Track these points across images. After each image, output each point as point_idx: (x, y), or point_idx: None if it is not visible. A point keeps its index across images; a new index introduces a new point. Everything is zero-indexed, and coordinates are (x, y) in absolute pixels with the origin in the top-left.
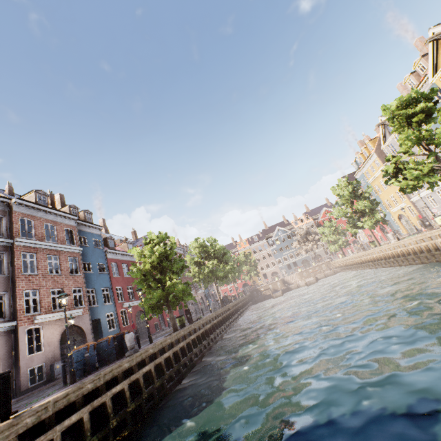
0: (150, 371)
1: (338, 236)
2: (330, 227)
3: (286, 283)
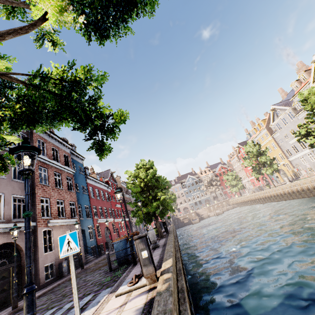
0: None
1: (238, 181)
2: (232, 175)
3: (198, 214)
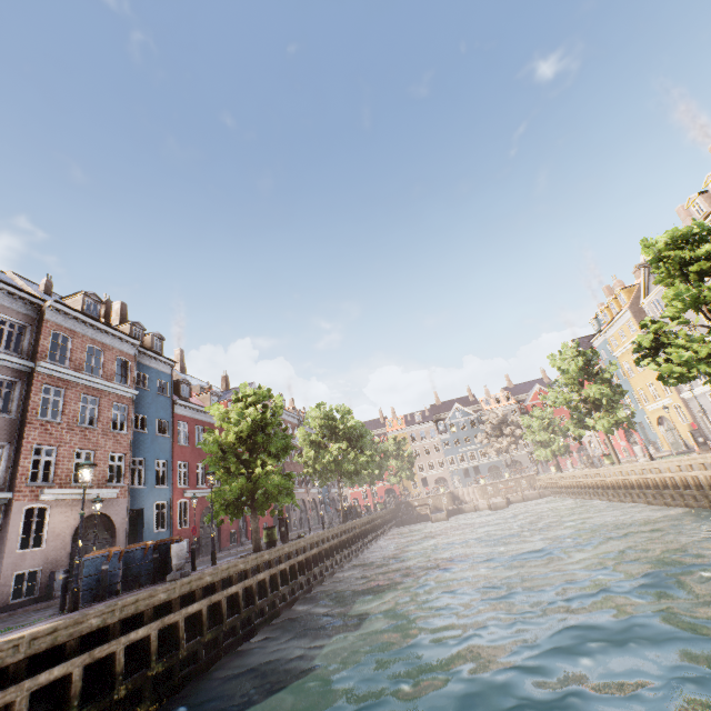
0: (200, 612)
1: (553, 435)
2: (541, 419)
3: (457, 500)
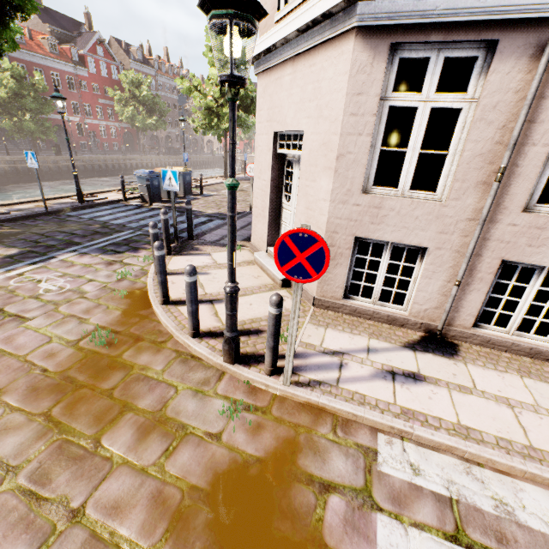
0: None
1: None
2: None
3: None
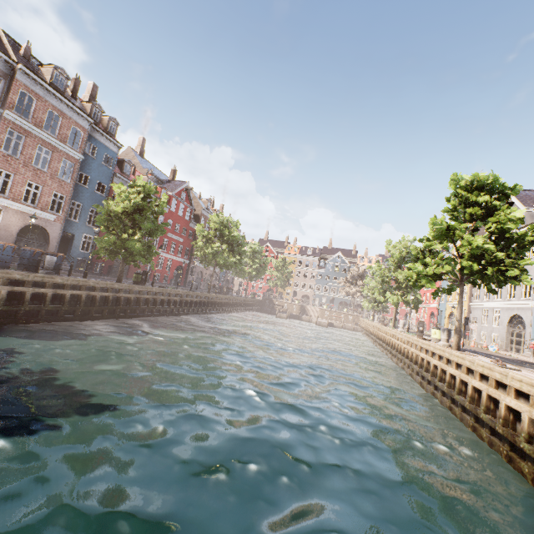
0: (47, 294)
1: None
2: (379, 283)
3: (304, 311)
